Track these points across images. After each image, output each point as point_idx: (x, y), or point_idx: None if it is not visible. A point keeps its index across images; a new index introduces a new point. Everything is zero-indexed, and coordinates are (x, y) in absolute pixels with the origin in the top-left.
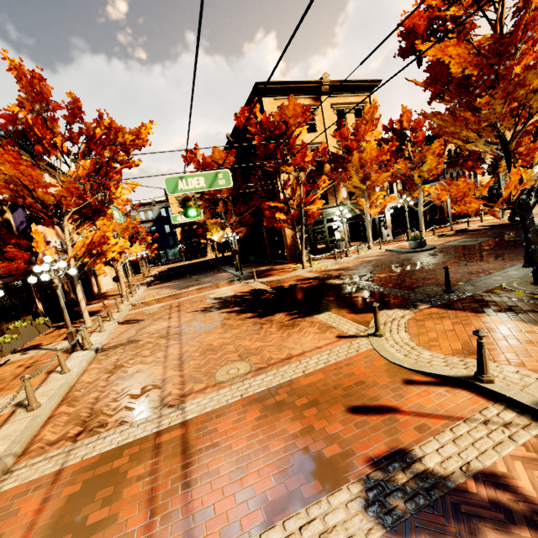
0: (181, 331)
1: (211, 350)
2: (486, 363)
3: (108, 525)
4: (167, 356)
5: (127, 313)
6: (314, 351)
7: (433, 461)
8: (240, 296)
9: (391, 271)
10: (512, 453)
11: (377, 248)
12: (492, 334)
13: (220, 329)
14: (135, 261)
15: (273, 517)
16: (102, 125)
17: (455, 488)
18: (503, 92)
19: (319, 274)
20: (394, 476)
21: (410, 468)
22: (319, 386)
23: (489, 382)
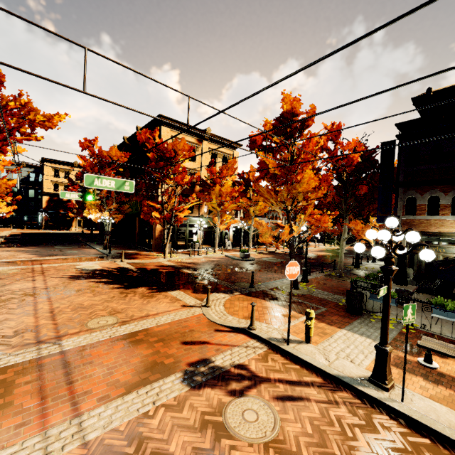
0: (49, 292)
1: (82, 308)
2: (254, 320)
3: (5, 407)
4: (37, 310)
5: None
6: (165, 313)
7: (219, 362)
8: (108, 271)
9: (225, 270)
10: (253, 357)
11: (220, 253)
12: (264, 309)
13: (90, 294)
14: None
15: (131, 390)
16: (18, 101)
17: (225, 371)
18: (287, 189)
19: (176, 264)
20: (199, 368)
21: (208, 365)
22: (166, 331)
23: (254, 330)
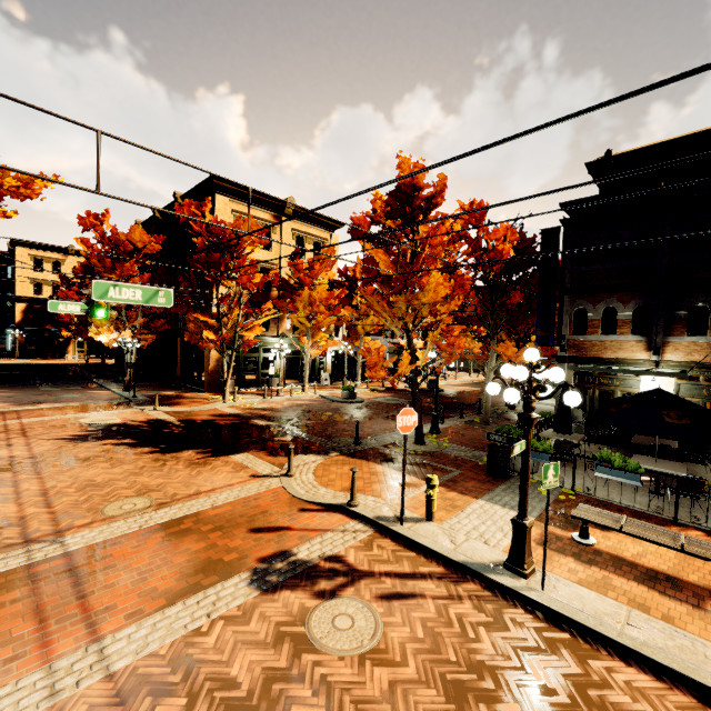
0: (37, 463)
1: (94, 486)
2: (355, 492)
3: None
4: (21, 492)
5: None
6: (226, 488)
7: (304, 554)
8: (133, 425)
9: (318, 418)
10: (352, 545)
11: (312, 392)
12: (372, 477)
13: (105, 464)
14: None
15: (175, 600)
16: None
17: (312, 566)
18: (406, 299)
19: (243, 411)
20: (275, 565)
21: (287, 560)
22: (227, 515)
23: (355, 506)
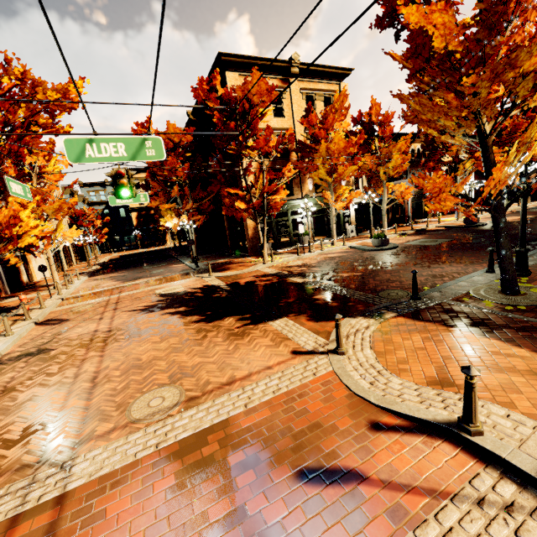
0: (108, 338)
1: (136, 368)
2: (475, 409)
3: None
4: (78, 375)
5: (52, 311)
6: (263, 373)
7: None
8: (190, 293)
9: (354, 270)
10: None
11: (341, 244)
12: (468, 356)
13: (156, 337)
14: (81, 246)
15: None
16: (11, 74)
17: None
18: (491, 72)
19: (280, 270)
20: None
21: None
22: (263, 430)
23: (478, 434)
